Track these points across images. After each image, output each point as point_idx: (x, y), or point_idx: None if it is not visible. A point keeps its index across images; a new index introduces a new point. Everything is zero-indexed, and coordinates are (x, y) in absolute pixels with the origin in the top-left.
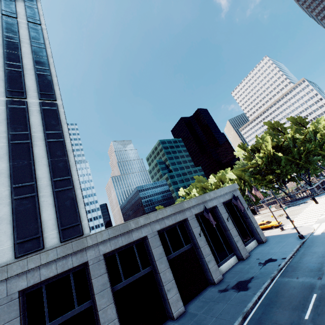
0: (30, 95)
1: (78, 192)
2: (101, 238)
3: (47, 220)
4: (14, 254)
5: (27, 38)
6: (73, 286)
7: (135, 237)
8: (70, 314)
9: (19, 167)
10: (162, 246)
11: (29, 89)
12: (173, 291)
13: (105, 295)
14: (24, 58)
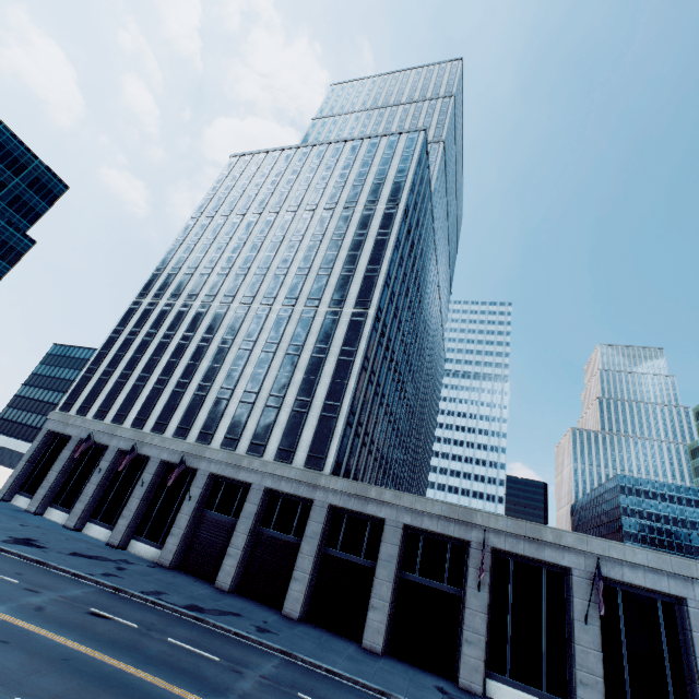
0: (348, 303)
1: (340, 424)
2: (334, 485)
3: (304, 440)
4: (275, 456)
5: (376, 230)
6: (298, 515)
7: (370, 510)
8: (286, 536)
9: (307, 381)
10: (398, 548)
11: (350, 296)
12: (380, 615)
13: (311, 544)
14: (362, 257)
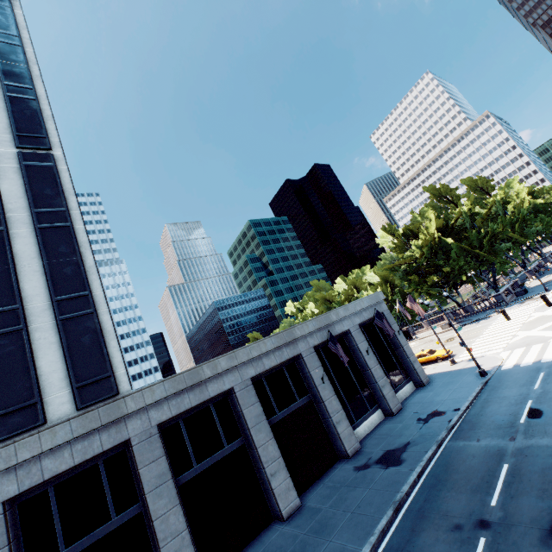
0: None
1: (105, 318)
2: (152, 398)
3: (49, 372)
4: None
5: None
6: (106, 482)
7: (212, 391)
8: (103, 530)
9: None
10: (259, 403)
11: None
12: (281, 475)
13: (164, 494)
14: None
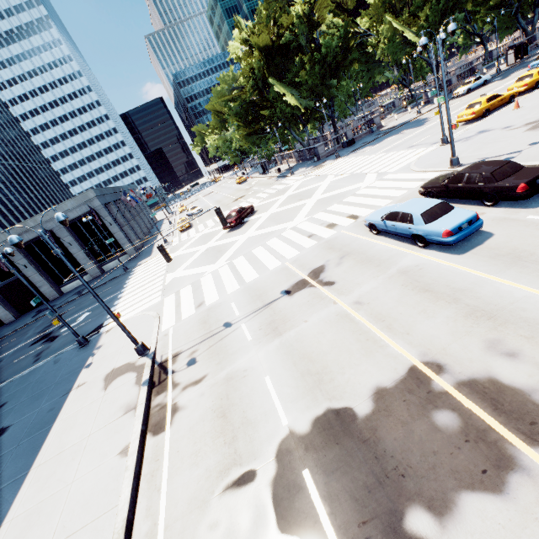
0: None
1: None
2: None
3: None
4: None
5: None
6: None
7: None
8: None
9: None
10: None
11: None
12: (1, 310)
13: None
14: None
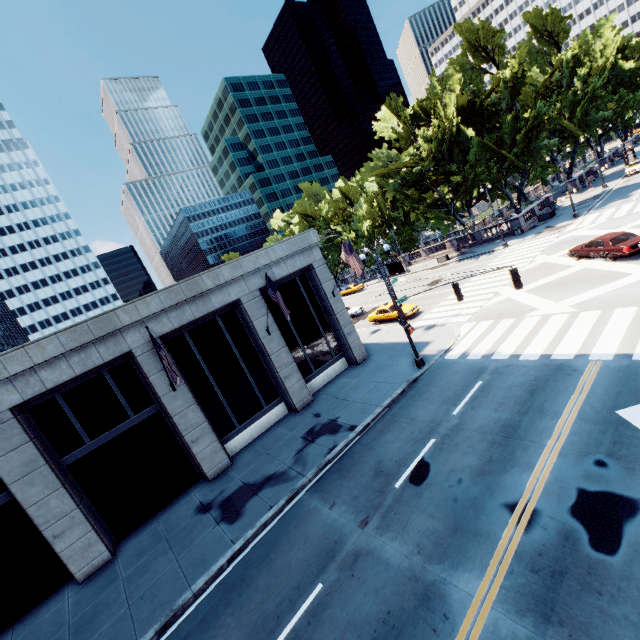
0: None
1: None
2: None
3: None
4: None
5: None
6: None
7: None
8: None
9: None
10: (31, 445)
11: None
12: (76, 532)
13: None
14: None
